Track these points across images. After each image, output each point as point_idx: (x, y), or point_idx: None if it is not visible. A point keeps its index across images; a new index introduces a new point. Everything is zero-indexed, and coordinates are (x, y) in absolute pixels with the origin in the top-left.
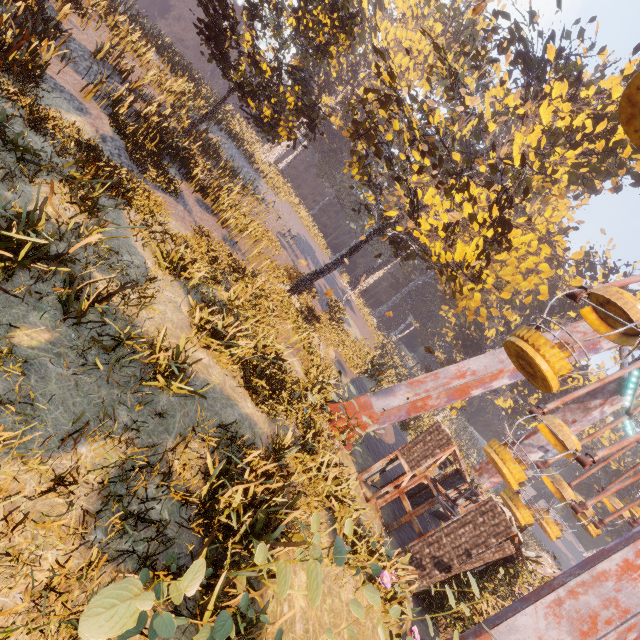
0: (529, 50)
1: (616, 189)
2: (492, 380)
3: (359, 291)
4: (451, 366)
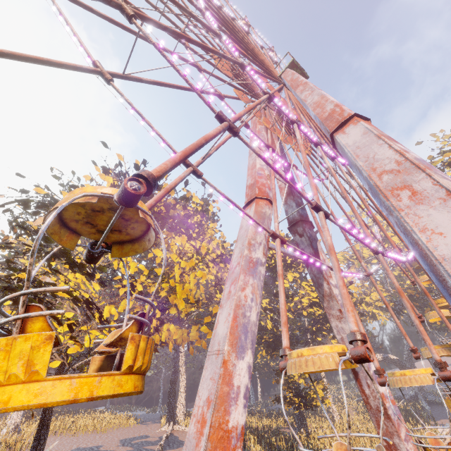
0: (40, 202)
1: (184, 209)
2: (229, 382)
3: (184, 414)
4: (189, 427)
